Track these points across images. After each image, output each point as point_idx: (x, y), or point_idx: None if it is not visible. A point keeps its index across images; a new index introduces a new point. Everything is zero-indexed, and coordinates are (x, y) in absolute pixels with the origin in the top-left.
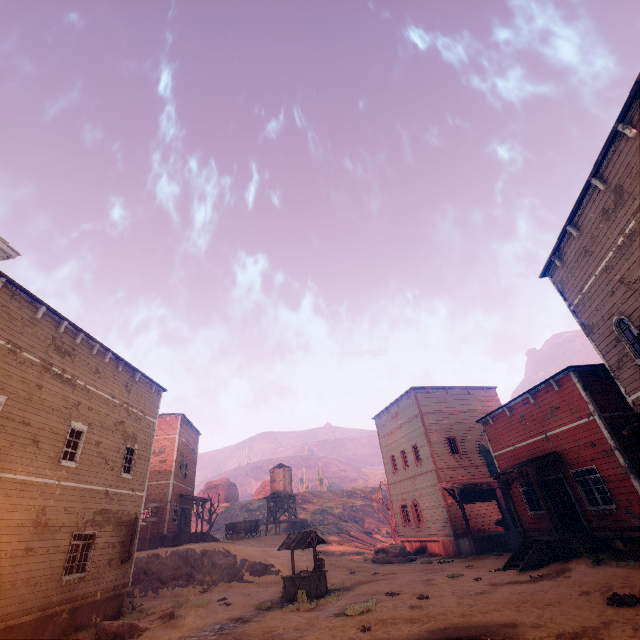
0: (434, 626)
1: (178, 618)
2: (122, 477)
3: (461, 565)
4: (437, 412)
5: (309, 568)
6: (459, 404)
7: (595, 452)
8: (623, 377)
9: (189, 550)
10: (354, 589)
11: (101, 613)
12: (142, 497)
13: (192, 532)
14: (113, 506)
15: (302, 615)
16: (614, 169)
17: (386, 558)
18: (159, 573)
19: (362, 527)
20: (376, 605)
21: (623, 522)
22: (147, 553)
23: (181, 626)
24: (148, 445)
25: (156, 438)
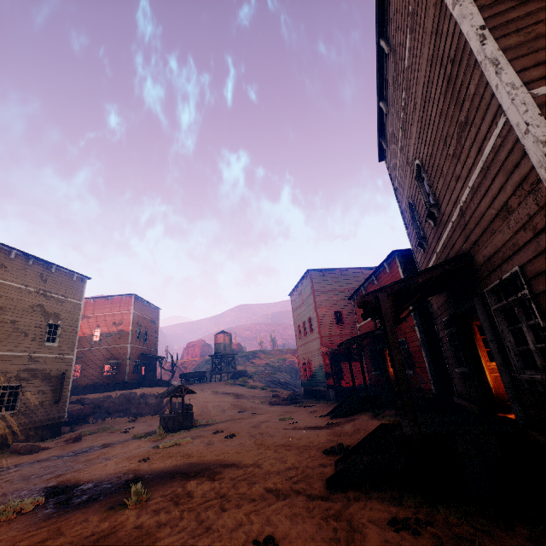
0: (186, 461)
1: (80, 441)
2: (46, 345)
3: (311, 410)
4: (329, 290)
5: (213, 407)
6: (351, 283)
7: (406, 327)
8: (418, 261)
9: (132, 393)
10: (211, 426)
11: (38, 435)
12: (72, 359)
13: (151, 379)
14: (39, 366)
15: (141, 445)
16: (390, 24)
17: (277, 401)
18: (108, 408)
19: (295, 376)
20: (190, 441)
21: (417, 384)
22: (104, 394)
23: (69, 447)
24: (74, 321)
25: (116, 313)
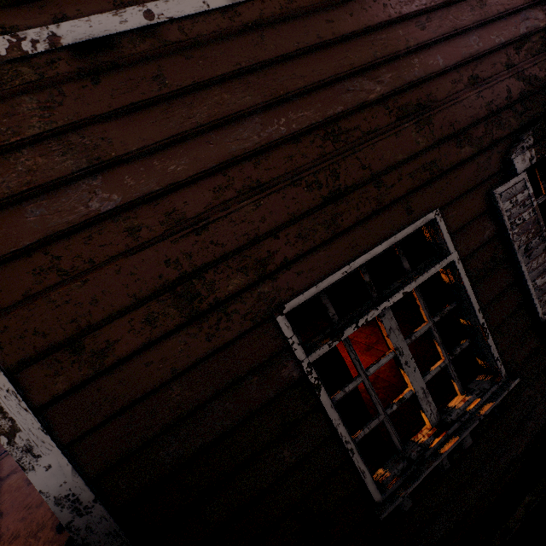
0: None
1: None
2: None
3: None
4: None
5: None
6: None
7: None
8: None
9: None
10: None
11: None
12: None
13: None
14: None
15: None
16: None
17: None
18: None
19: None
20: None
21: None
22: None
23: None
24: None
25: None
